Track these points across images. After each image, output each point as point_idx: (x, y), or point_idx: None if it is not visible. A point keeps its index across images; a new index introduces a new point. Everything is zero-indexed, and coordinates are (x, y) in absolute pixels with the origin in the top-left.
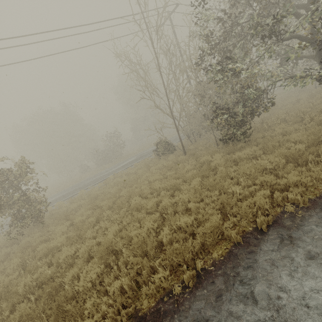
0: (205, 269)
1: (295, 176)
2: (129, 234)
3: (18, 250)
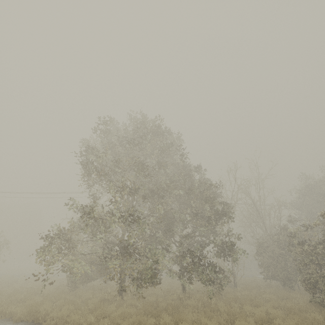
0: None
1: None
2: None
3: None
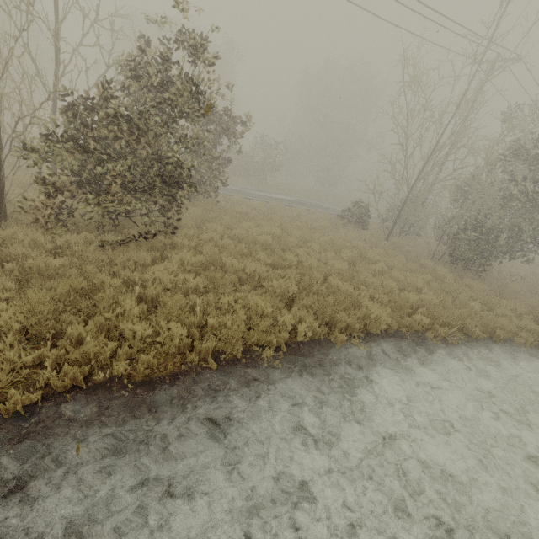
0: (448, 337)
1: (534, 324)
2: (367, 278)
3: (200, 217)
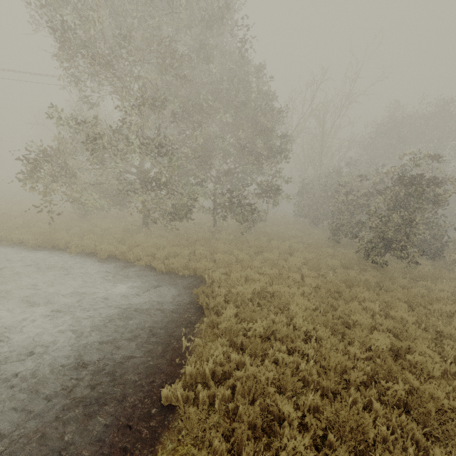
0: None
1: None
2: None
3: None
